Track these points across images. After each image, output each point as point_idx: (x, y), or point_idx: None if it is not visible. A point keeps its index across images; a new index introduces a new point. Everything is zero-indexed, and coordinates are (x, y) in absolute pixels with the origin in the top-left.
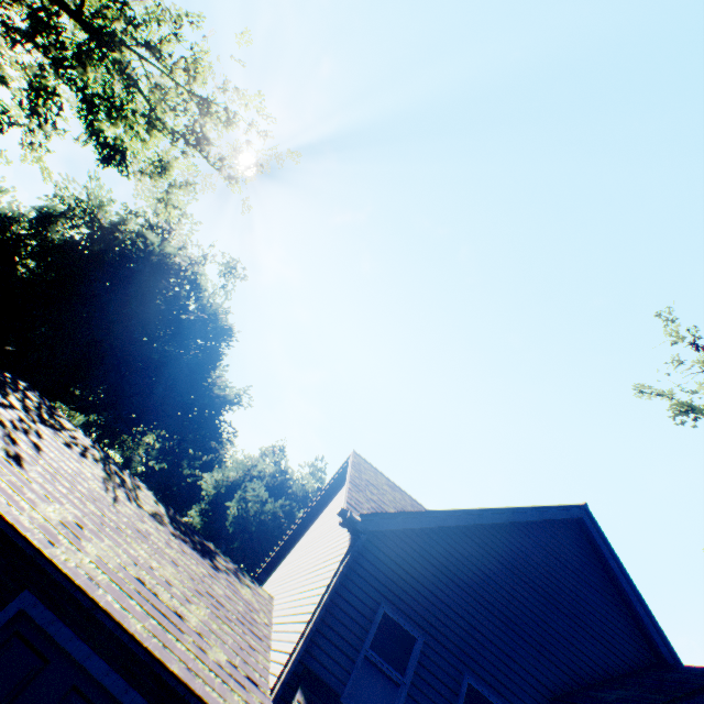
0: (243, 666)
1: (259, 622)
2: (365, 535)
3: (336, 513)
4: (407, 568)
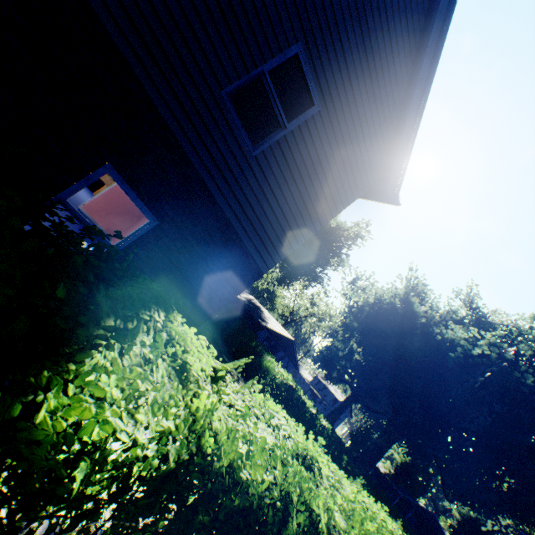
0: None
1: None
2: None
3: None
4: None
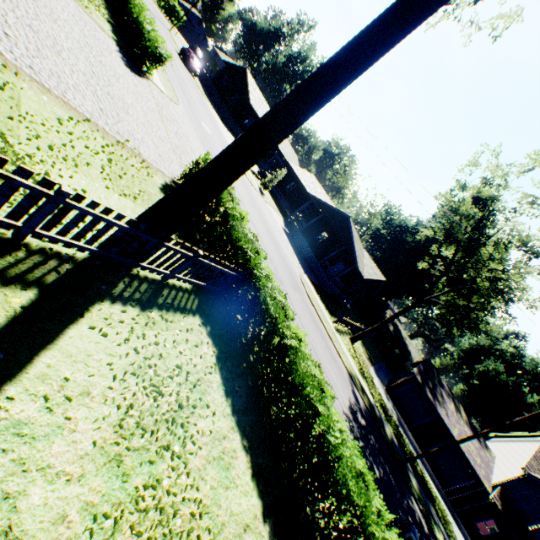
0: (486, 475)
1: (489, 465)
2: (526, 476)
3: (526, 452)
4: (538, 490)
